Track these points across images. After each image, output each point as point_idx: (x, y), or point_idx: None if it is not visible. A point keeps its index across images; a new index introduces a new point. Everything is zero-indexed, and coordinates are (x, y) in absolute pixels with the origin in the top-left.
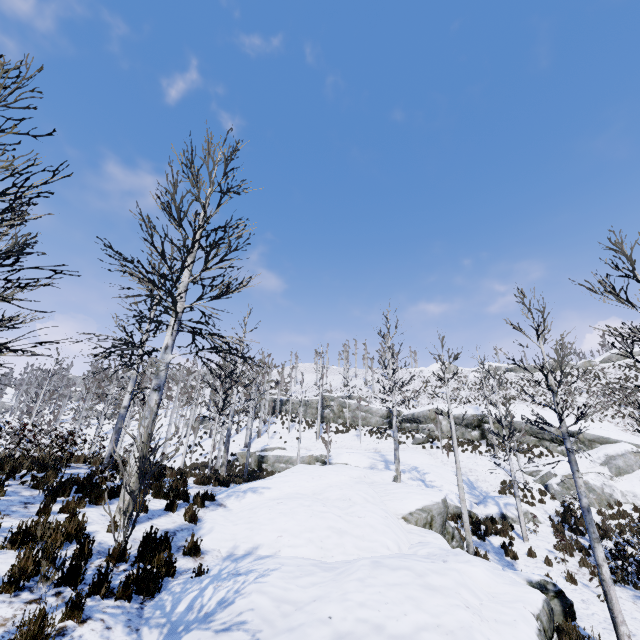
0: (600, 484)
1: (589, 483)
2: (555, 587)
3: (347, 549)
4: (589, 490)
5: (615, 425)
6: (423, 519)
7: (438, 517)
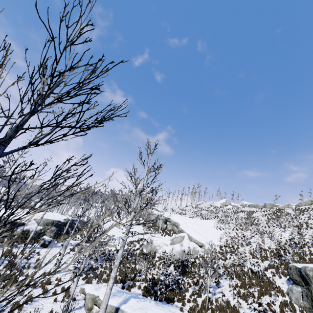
0: (157, 245)
1: (153, 243)
2: (45, 239)
3: (1, 213)
4: (150, 246)
5: (223, 232)
6: (38, 220)
7: (42, 221)
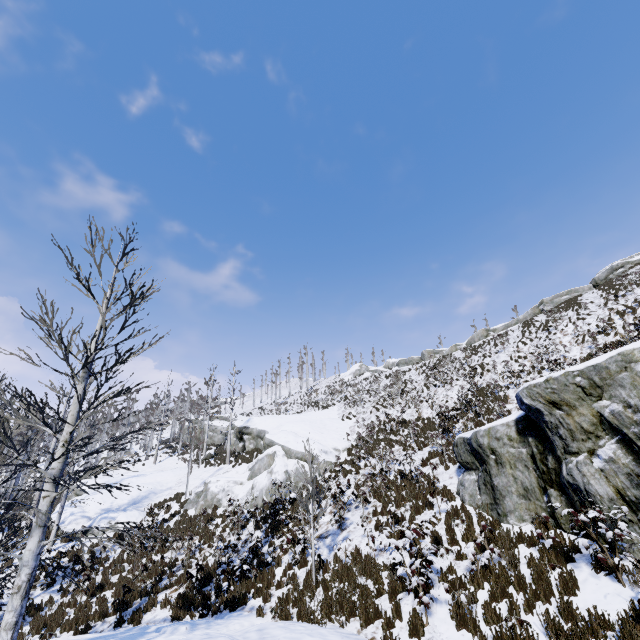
0: (219, 490)
1: (209, 490)
2: None
3: None
4: (204, 497)
5: (355, 421)
6: None
7: None
